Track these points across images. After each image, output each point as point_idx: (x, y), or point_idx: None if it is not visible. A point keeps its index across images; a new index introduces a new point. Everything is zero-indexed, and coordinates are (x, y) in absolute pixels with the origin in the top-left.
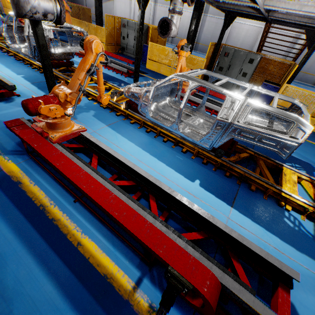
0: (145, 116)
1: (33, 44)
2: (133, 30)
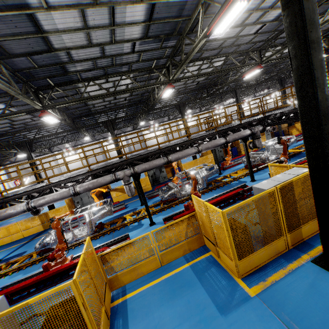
0: (269, 161)
1: (207, 178)
2: (157, 168)
